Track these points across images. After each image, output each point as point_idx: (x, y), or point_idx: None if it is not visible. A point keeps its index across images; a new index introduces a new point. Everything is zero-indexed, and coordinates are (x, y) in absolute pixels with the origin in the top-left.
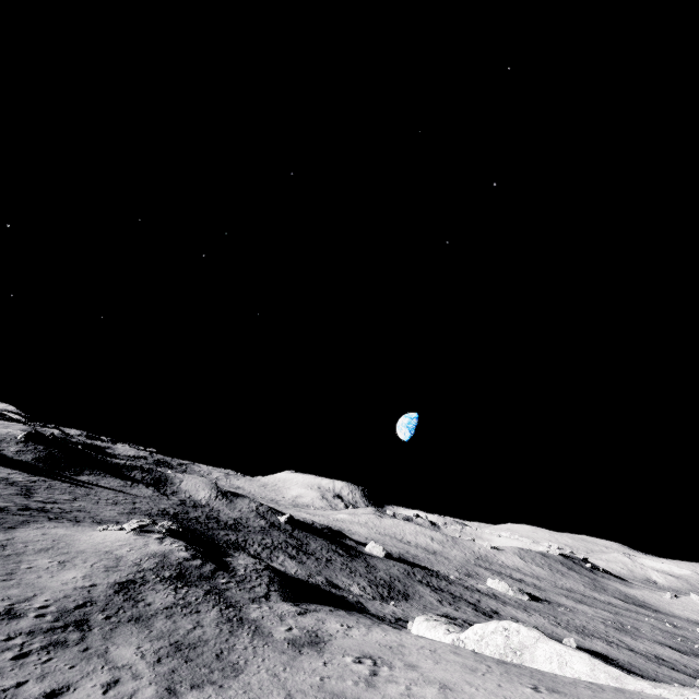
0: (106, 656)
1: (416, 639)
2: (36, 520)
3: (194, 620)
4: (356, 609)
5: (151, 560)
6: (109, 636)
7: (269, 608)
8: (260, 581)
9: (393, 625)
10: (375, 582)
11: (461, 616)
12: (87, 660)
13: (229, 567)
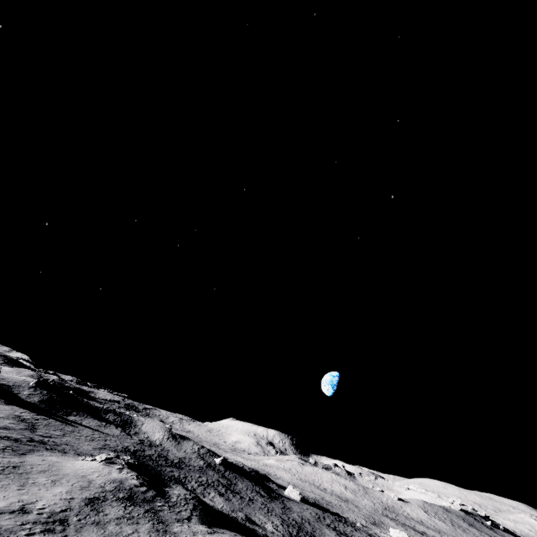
0: None
1: None
2: (38, 449)
3: (134, 528)
4: None
5: (111, 484)
6: (79, 530)
7: (188, 527)
8: (186, 507)
9: None
10: (287, 522)
11: None
12: None
13: (166, 495)
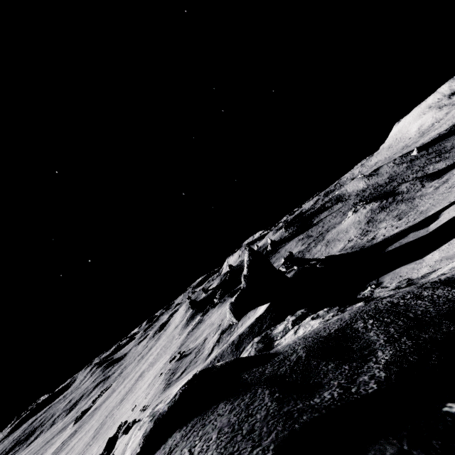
0: (379, 228)
1: None
2: (324, 235)
3: (397, 210)
4: None
5: (368, 214)
6: (376, 227)
7: (425, 189)
8: (416, 186)
9: None
10: None
11: None
12: (376, 231)
13: (399, 193)
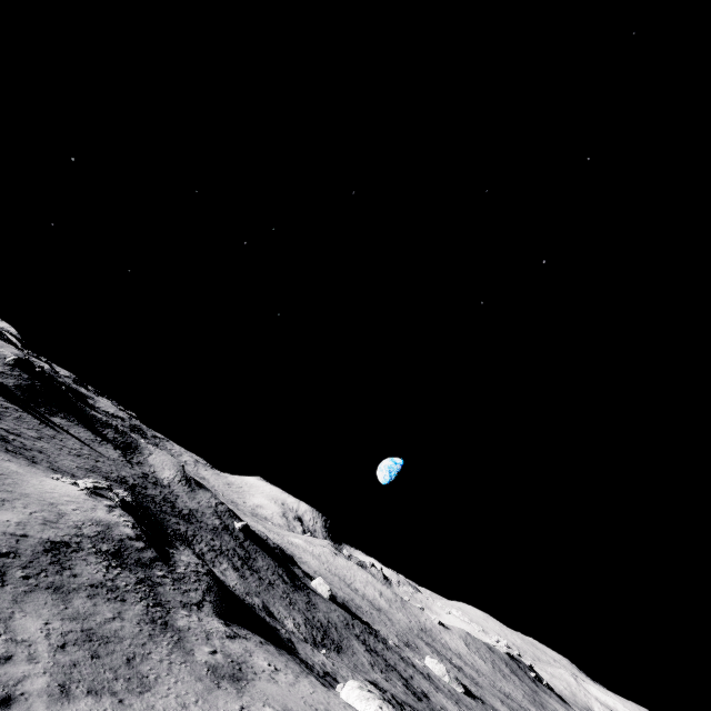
0: (8, 623)
1: (345, 707)
2: None
3: (116, 609)
4: (286, 648)
5: (93, 527)
6: (20, 599)
7: (198, 620)
8: (197, 586)
9: (321, 679)
10: (311, 622)
11: (390, 689)
12: None
13: (171, 560)
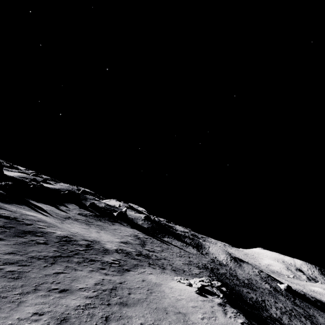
0: None
1: None
2: (142, 264)
3: None
4: None
5: None
6: None
7: None
8: None
9: None
10: None
11: None
12: None
13: None
